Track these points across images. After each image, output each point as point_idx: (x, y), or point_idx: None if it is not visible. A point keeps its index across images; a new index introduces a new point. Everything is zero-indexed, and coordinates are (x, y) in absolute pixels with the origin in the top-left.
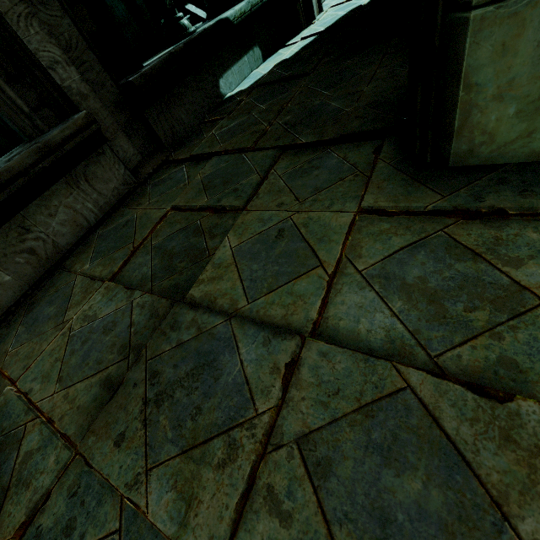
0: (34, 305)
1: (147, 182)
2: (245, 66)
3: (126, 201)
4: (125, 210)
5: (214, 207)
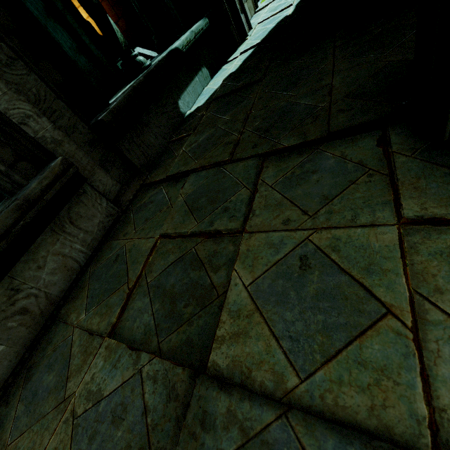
0: (32, 371)
1: (129, 208)
2: (197, 85)
3: (112, 231)
4: (112, 242)
5: (208, 232)
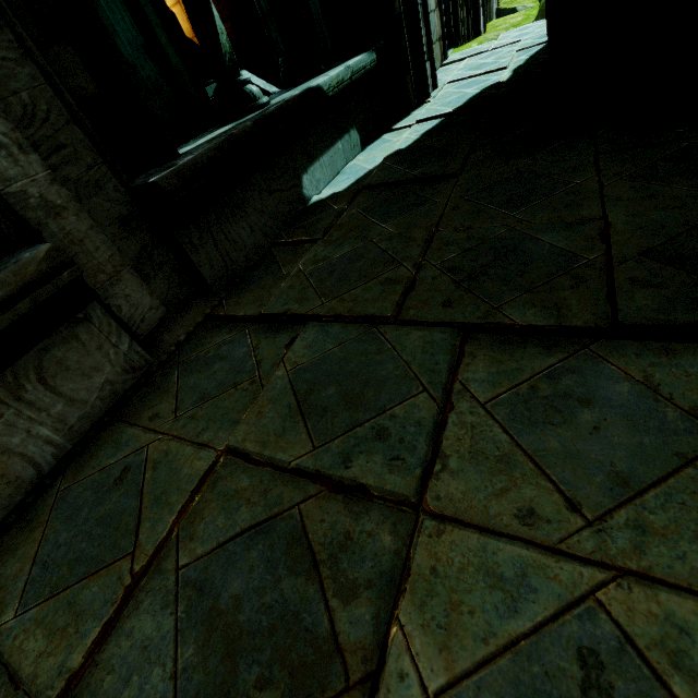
0: None
1: (173, 358)
2: (338, 155)
3: (128, 402)
4: (123, 430)
5: (335, 479)
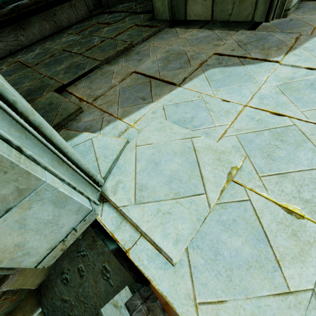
0: (53, 38)
1: (94, 17)
2: None
3: (85, 20)
4: (84, 22)
5: (107, 23)
